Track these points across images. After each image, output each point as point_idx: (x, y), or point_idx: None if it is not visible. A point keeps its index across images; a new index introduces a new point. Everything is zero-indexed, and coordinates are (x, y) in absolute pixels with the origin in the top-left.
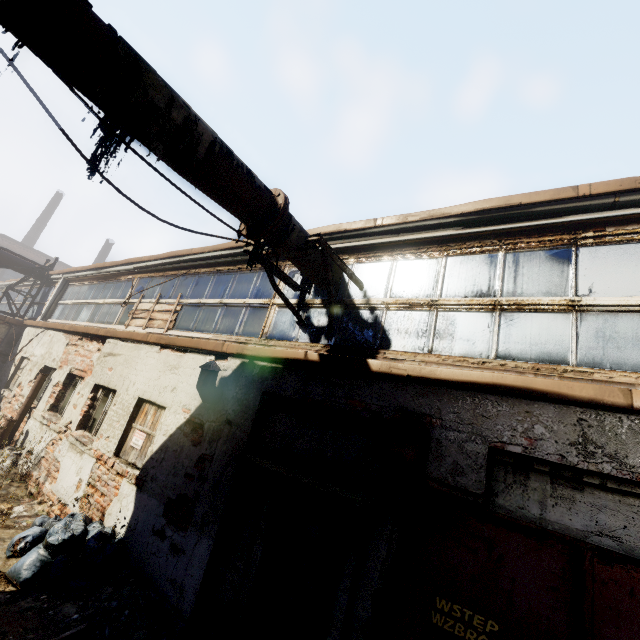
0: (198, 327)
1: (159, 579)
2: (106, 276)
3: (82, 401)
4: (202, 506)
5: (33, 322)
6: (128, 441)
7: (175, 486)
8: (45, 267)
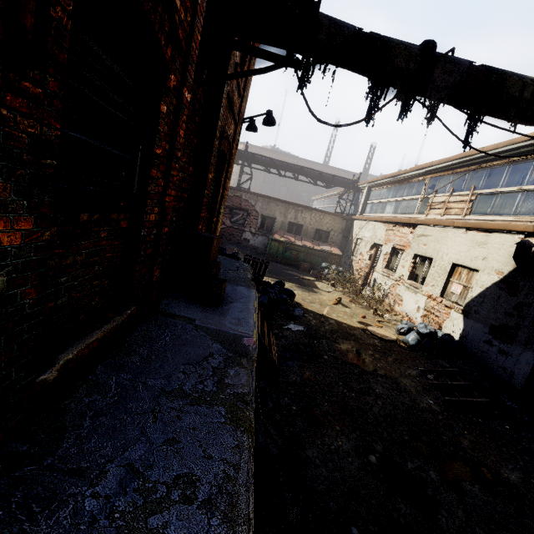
0: (496, 212)
1: (491, 365)
2: (399, 180)
3: (407, 264)
4: (523, 333)
5: (359, 217)
6: (448, 289)
7: (496, 318)
8: (355, 181)
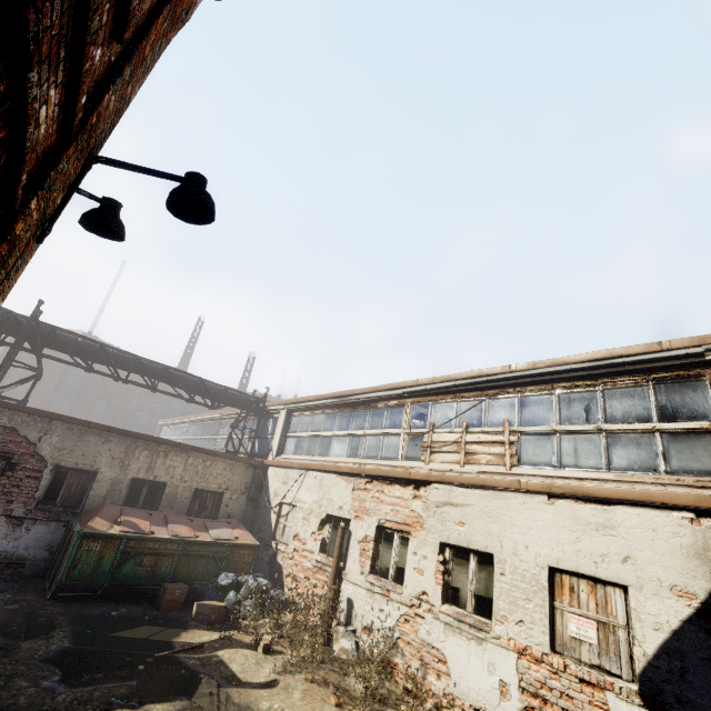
0: (571, 463)
1: None
2: (351, 403)
3: (429, 565)
4: None
5: (281, 462)
6: (560, 629)
7: None
8: (261, 399)
